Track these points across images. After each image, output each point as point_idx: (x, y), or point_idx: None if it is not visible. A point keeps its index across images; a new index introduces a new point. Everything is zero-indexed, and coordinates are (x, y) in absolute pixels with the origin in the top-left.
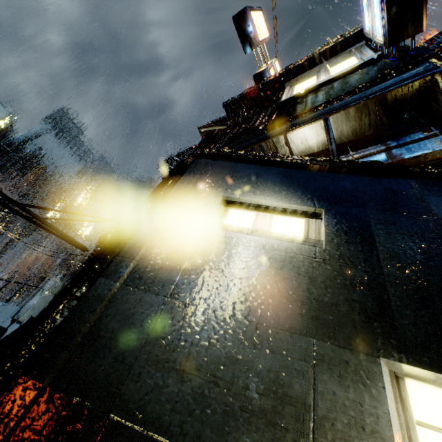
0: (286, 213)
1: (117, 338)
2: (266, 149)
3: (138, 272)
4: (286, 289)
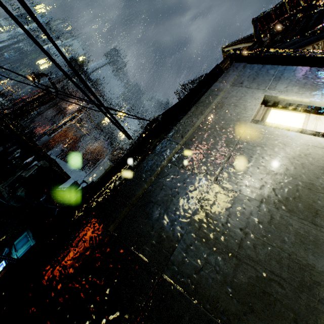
0: None
1: (166, 207)
2: None
3: (182, 154)
4: None
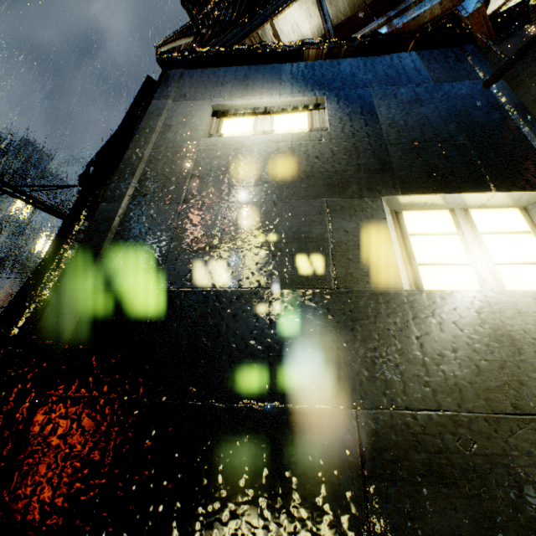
0: (287, 110)
1: (143, 243)
2: None
3: (141, 192)
4: (297, 171)
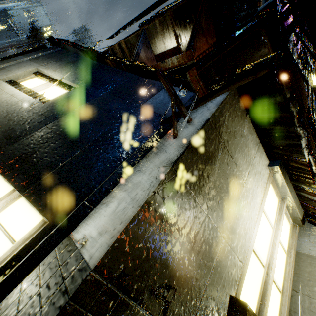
0: (61, 86)
1: None
2: (116, 53)
3: None
4: None
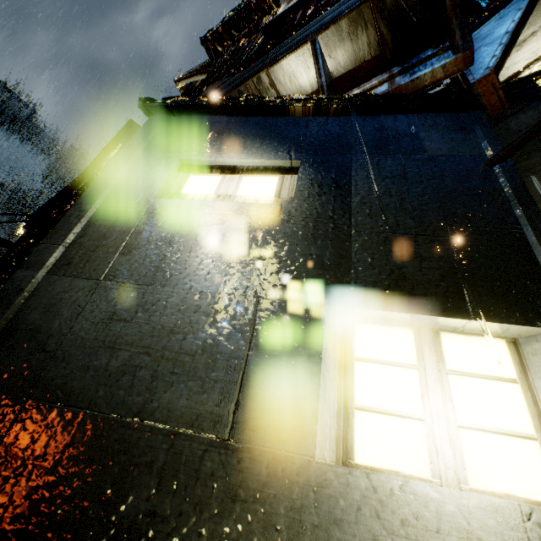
0: (258, 172)
1: (39, 328)
2: None
3: (66, 258)
4: (240, 253)
